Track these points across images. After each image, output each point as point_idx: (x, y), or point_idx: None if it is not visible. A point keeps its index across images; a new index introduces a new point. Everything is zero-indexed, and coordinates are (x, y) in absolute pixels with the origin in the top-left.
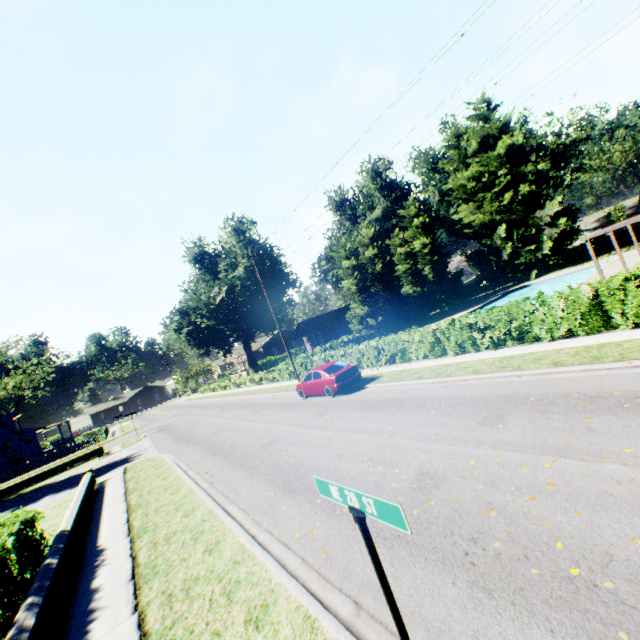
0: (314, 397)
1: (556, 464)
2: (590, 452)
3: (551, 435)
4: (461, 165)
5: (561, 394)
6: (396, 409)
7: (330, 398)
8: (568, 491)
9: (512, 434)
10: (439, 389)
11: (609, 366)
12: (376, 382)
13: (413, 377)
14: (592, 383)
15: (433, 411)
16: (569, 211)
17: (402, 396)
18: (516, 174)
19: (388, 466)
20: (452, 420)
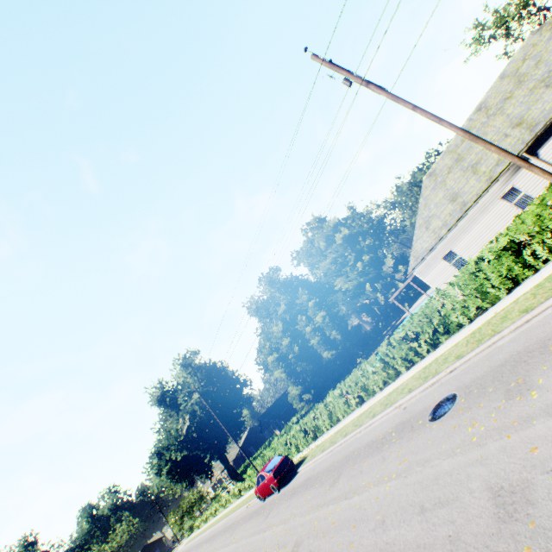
0: (269, 496)
1: (341, 506)
2: (354, 490)
3: (348, 483)
4: (321, 257)
5: (365, 444)
6: (304, 489)
7: (277, 493)
8: (336, 524)
9: (337, 489)
10: (328, 458)
11: (387, 411)
12: (303, 464)
13: (320, 451)
14: (378, 429)
15: (318, 483)
16: (401, 259)
17: (311, 474)
18: (357, 250)
19: (284, 547)
20: (322, 488)
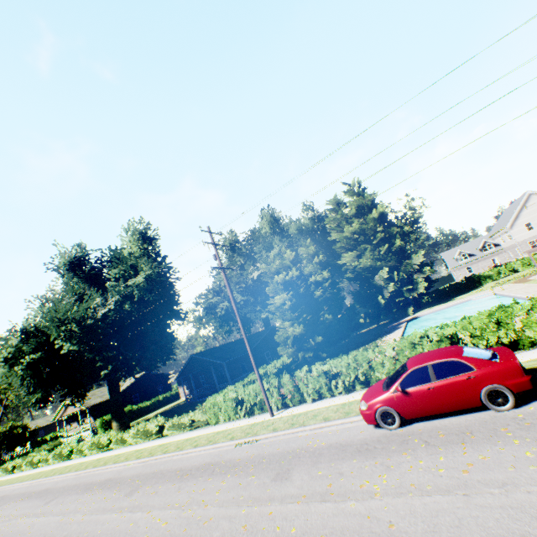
0: (420, 420)
1: None
2: None
3: None
4: (344, 222)
5: None
6: None
7: (501, 411)
8: None
9: None
10: None
11: None
12: None
13: None
14: None
15: None
16: (426, 263)
17: None
18: (387, 233)
19: None
20: None
